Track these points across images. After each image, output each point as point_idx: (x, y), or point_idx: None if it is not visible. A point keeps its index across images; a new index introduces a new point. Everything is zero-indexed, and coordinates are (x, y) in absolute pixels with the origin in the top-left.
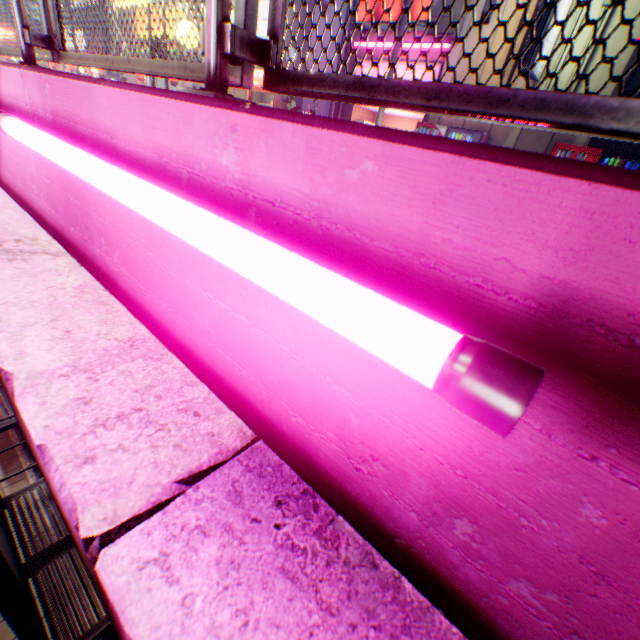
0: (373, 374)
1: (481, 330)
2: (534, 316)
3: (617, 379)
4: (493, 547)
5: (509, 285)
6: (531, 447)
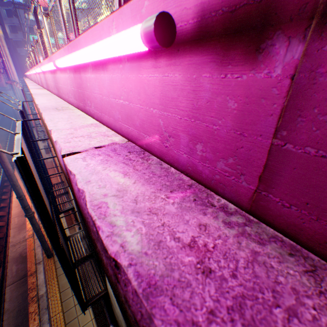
0: (162, 95)
1: (185, 45)
2: (197, 25)
3: (223, 32)
4: (209, 150)
5: (188, 18)
6: (208, 87)
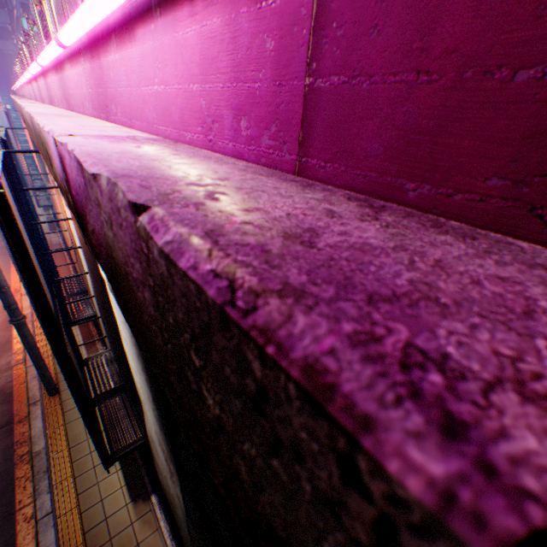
0: (202, 58)
1: None
2: None
3: None
4: (253, 124)
5: None
6: (247, 28)
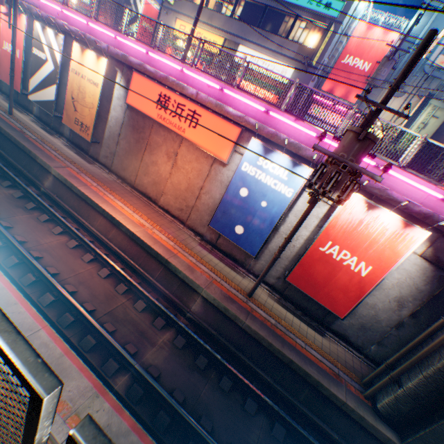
0: None
1: None
2: None
3: None
4: None
5: None
6: None
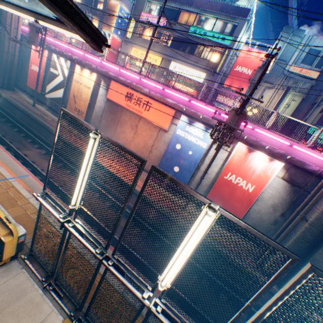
0: None
1: None
2: None
3: None
4: None
5: None
6: None
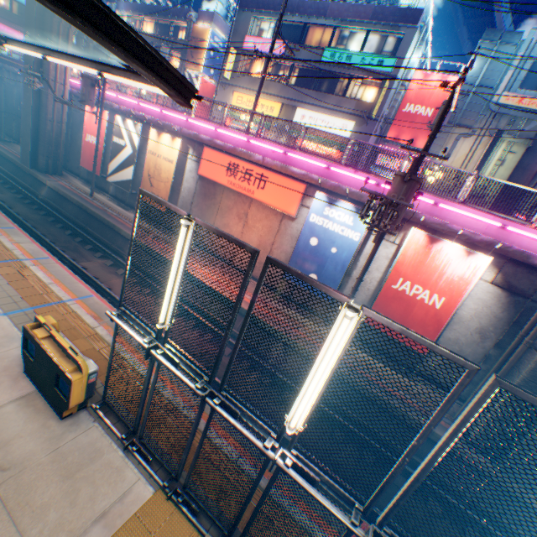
0: None
1: None
2: None
3: None
4: None
5: None
6: None
